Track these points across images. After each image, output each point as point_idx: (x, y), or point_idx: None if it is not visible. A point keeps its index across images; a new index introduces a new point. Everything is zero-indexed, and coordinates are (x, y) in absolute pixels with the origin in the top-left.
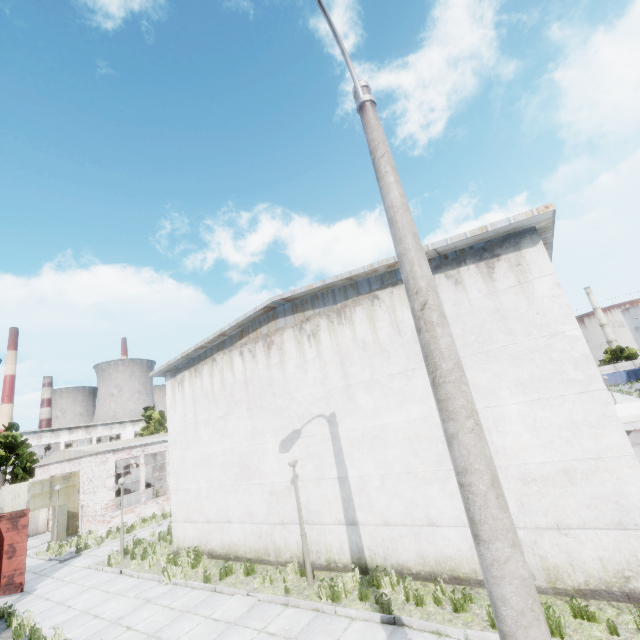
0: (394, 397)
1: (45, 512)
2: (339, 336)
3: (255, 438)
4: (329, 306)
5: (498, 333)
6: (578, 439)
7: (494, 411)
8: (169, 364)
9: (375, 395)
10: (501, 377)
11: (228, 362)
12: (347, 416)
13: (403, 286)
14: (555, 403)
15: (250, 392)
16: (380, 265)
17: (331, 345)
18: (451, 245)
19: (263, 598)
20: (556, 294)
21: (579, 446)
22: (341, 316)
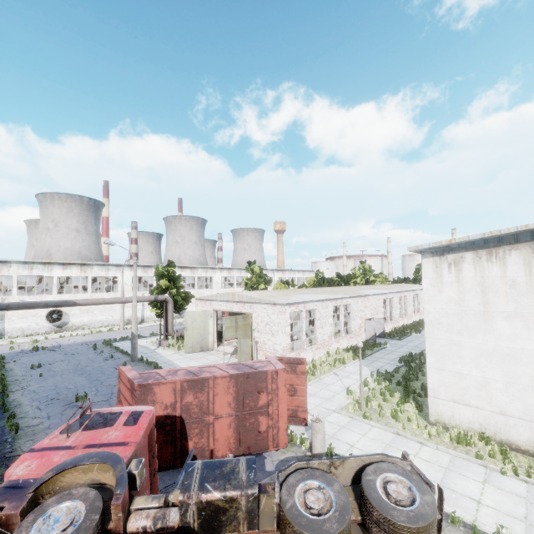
0: None
1: (212, 336)
2: None
3: None
4: None
5: None
6: None
7: None
8: (452, 242)
9: None
10: None
11: None
12: None
13: None
14: None
15: None
16: None
17: None
18: None
19: None
20: None
21: None
22: None
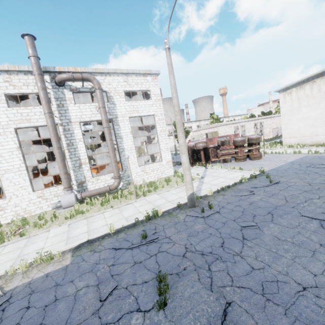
0: None
1: None
2: None
3: None
4: None
5: None
6: None
7: None
8: (287, 86)
9: None
10: None
11: (324, 81)
12: None
13: None
14: None
15: None
16: None
17: None
18: None
19: None
20: None
21: None
22: None
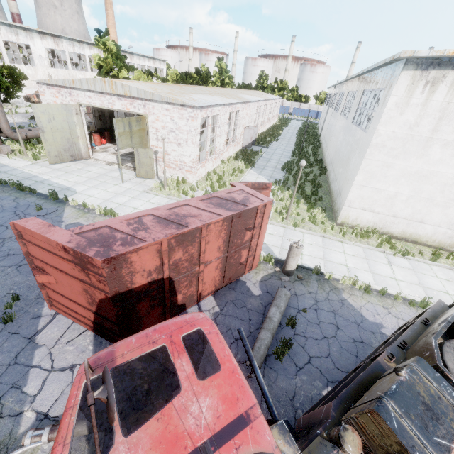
0: None
1: (83, 141)
2: None
3: None
4: None
5: None
6: None
7: None
8: None
9: None
10: None
11: None
12: None
13: None
14: None
15: None
16: None
17: None
18: None
19: None
20: None
21: None
22: None
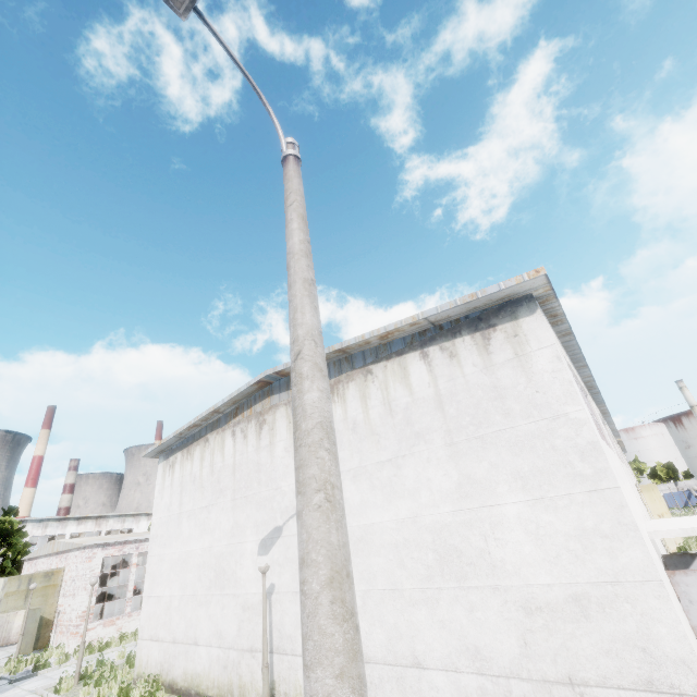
0: (382, 490)
1: (22, 617)
2: None
3: (235, 535)
4: None
5: (495, 414)
6: (590, 554)
7: (491, 512)
8: (161, 443)
9: (362, 486)
10: (498, 468)
11: (220, 443)
12: None
13: (397, 359)
14: (561, 504)
15: (237, 479)
16: (371, 336)
17: None
18: (443, 314)
19: None
20: (557, 369)
21: (592, 564)
22: (334, 393)
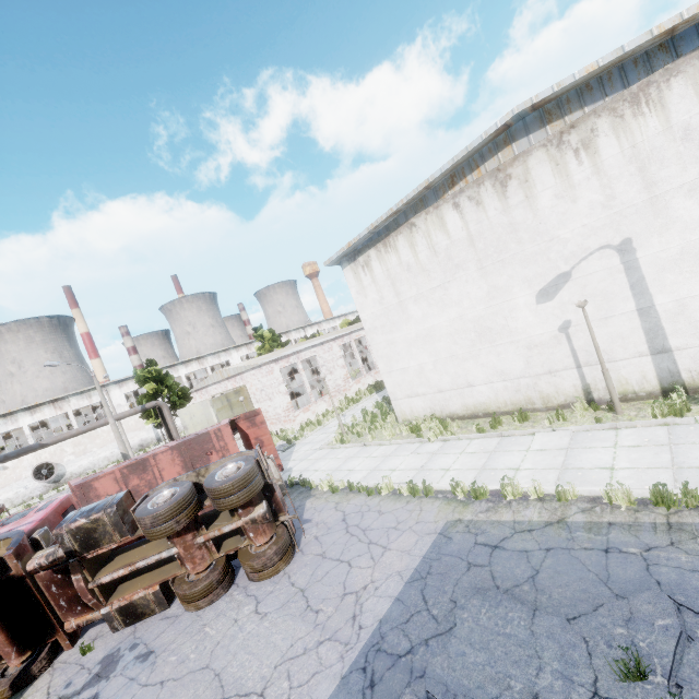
0: None
1: None
2: (636, 134)
3: (496, 297)
4: (614, 94)
5: None
6: None
7: None
8: (351, 245)
9: None
10: None
11: (436, 222)
12: (652, 237)
13: None
14: None
15: (479, 248)
16: None
17: (620, 151)
18: None
19: (577, 429)
20: None
21: None
22: (639, 103)
